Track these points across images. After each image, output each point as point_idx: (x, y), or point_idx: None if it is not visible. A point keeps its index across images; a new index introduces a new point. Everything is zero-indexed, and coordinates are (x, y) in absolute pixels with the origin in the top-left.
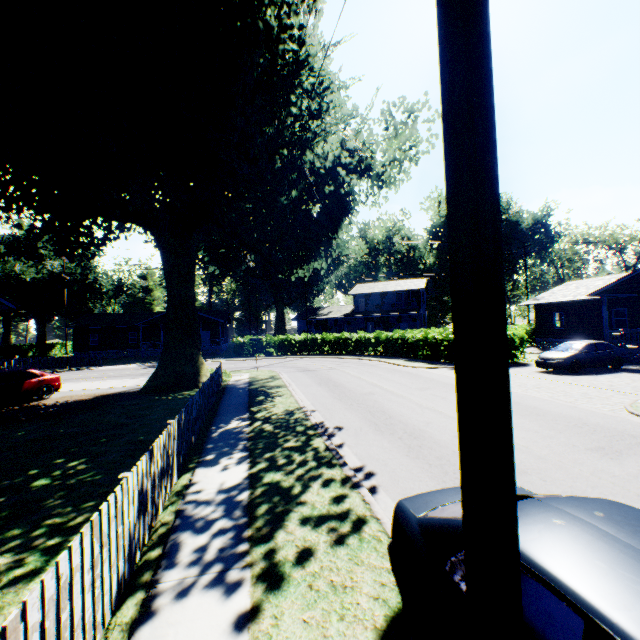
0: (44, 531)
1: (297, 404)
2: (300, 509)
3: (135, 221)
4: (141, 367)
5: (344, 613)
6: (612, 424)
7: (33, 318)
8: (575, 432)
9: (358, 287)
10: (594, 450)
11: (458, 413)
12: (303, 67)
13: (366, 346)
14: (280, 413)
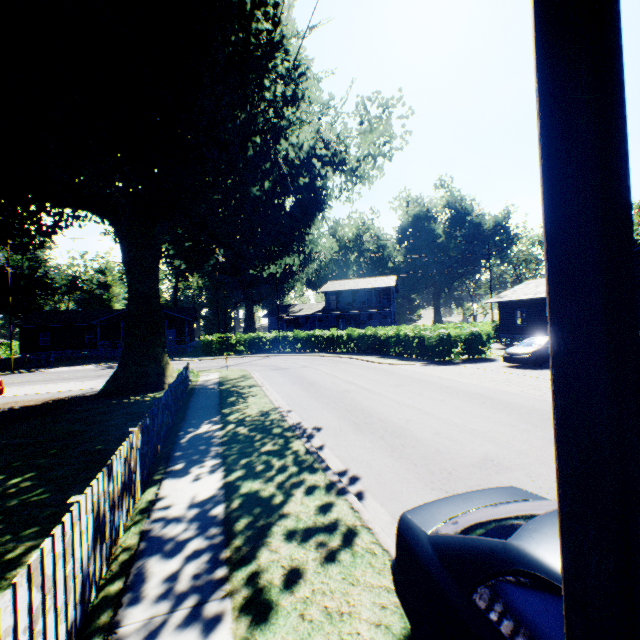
0: None
1: (272, 404)
2: (284, 522)
3: (91, 208)
4: (99, 368)
5: None
6: None
7: None
8: (550, 425)
9: (329, 284)
10: None
11: (563, 429)
12: (278, 49)
13: (338, 343)
14: (254, 414)
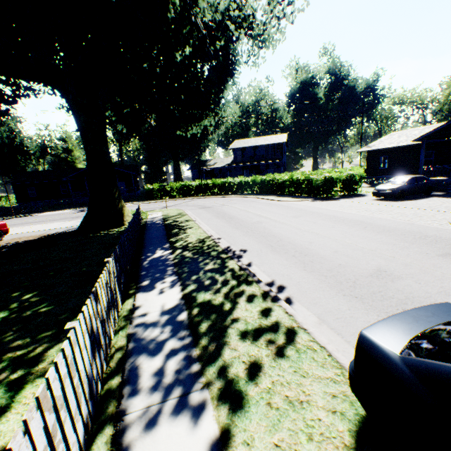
0: (6, 365)
1: (206, 234)
2: (236, 325)
3: (41, 79)
4: (74, 212)
5: (310, 432)
6: (446, 235)
7: None
8: (423, 243)
9: (236, 143)
10: (444, 256)
11: None
12: None
13: (246, 187)
14: (194, 242)
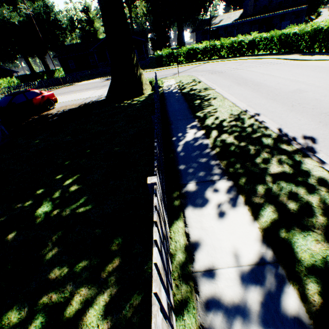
0: (38, 327)
1: (237, 108)
2: None
3: None
4: (102, 81)
5: None
6: None
7: (35, 54)
8: None
9: None
10: None
11: None
12: None
13: (258, 47)
14: (228, 119)
